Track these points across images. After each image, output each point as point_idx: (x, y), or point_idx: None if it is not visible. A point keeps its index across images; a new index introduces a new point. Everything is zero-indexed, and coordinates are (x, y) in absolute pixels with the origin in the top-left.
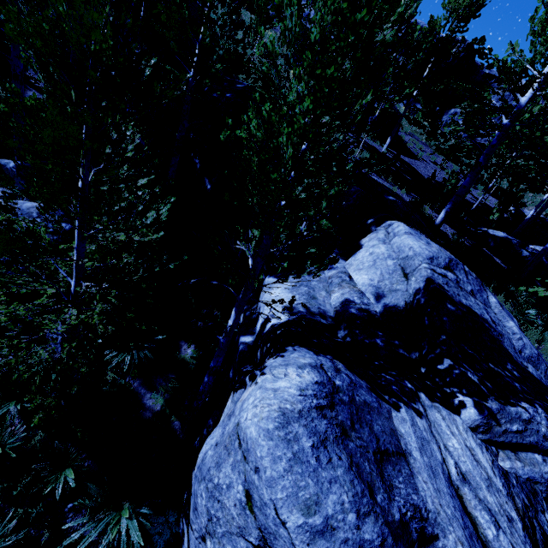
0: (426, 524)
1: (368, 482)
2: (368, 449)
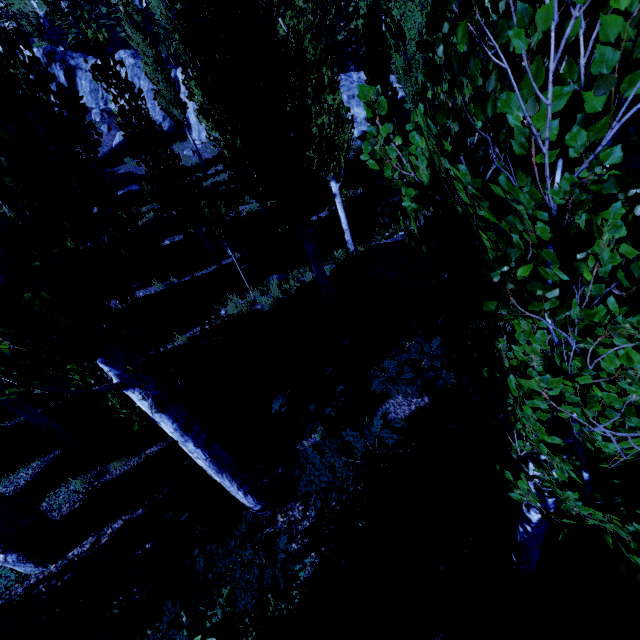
0: None
1: None
2: None
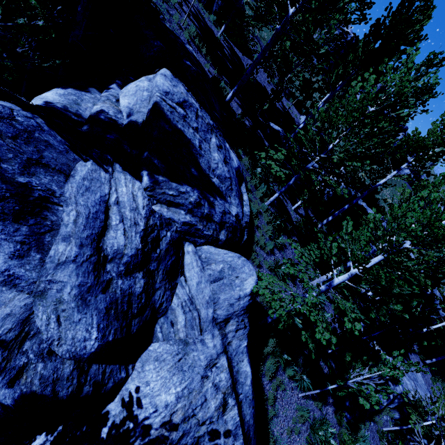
0: (55, 198)
1: (0, 157)
2: (24, 154)
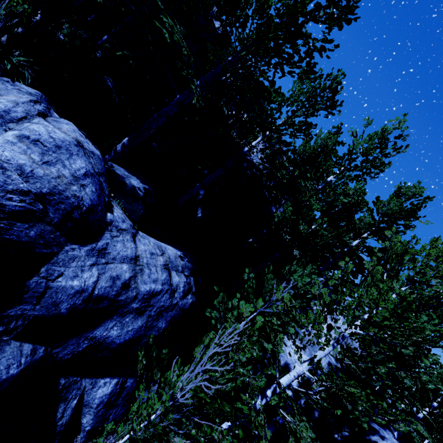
0: None
1: None
2: None
